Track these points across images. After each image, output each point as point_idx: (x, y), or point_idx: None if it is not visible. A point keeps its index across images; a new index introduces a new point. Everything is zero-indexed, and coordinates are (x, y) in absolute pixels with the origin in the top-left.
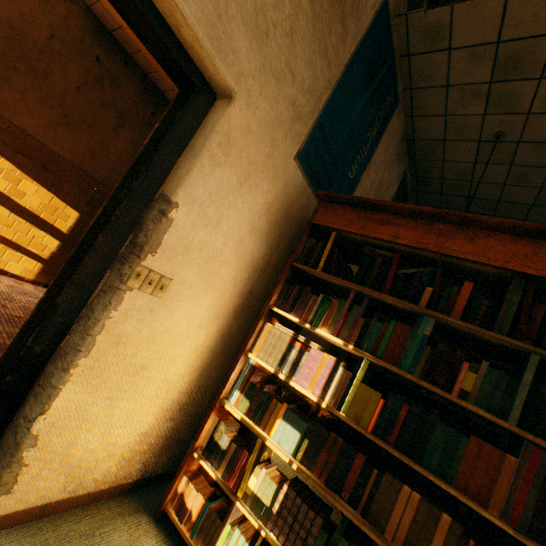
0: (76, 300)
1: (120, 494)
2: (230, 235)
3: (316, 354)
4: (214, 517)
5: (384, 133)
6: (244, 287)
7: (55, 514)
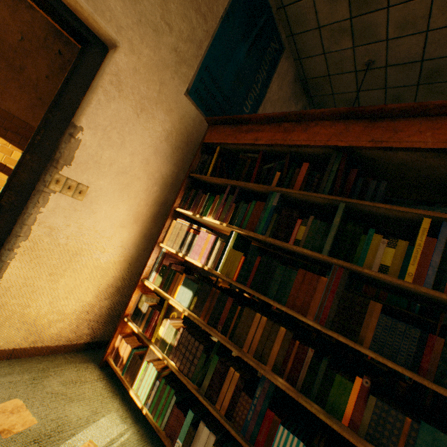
0: (16, 203)
1: (75, 351)
2: (136, 155)
3: (203, 235)
4: (137, 358)
5: (274, 75)
6: (158, 198)
7: (21, 357)
